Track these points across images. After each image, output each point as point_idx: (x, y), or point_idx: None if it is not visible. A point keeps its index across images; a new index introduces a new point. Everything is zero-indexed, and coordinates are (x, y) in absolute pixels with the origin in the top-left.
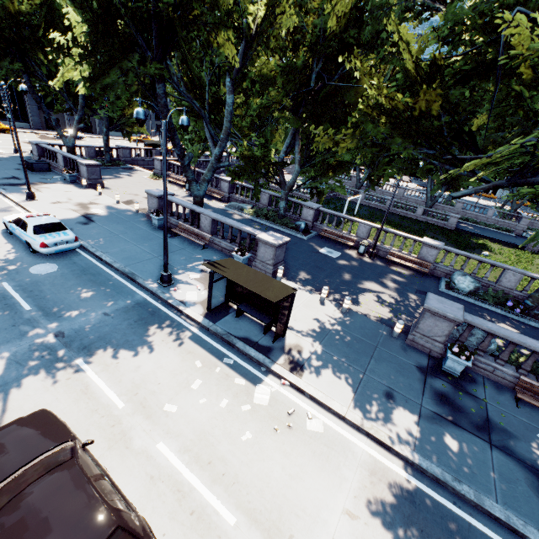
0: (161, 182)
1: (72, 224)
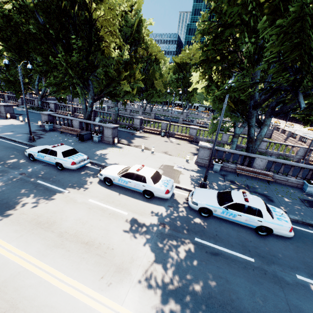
0: None
1: None
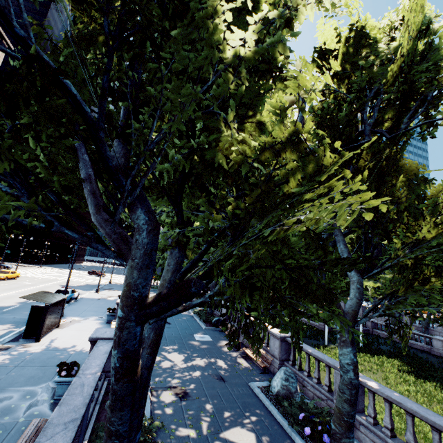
0: None
1: (87, 299)
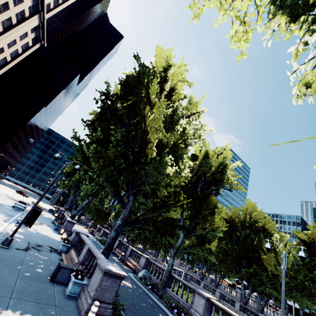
0: (85, 229)
1: None
